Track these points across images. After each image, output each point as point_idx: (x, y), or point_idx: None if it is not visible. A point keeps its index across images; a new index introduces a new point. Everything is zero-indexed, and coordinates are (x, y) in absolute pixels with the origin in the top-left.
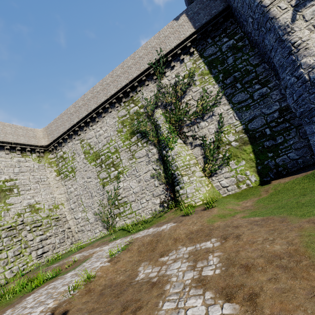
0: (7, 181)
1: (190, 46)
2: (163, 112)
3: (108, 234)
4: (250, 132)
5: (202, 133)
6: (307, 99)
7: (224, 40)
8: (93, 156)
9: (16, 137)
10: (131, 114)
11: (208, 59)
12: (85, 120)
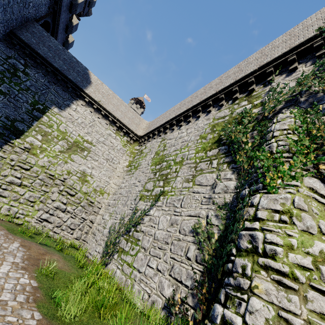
0: (87, 142)
1: None
2: (300, 110)
3: (86, 263)
4: None
5: None
6: None
7: None
8: (159, 159)
9: (123, 116)
10: (234, 115)
11: None
12: (179, 118)
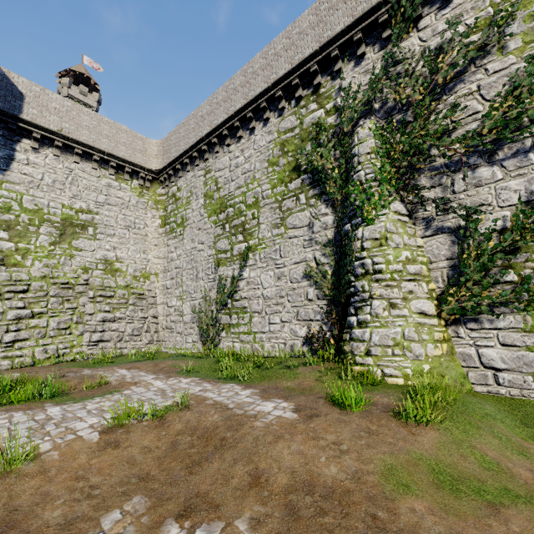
0: (83, 212)
1: None
2: (378, 127)
3: (197, 354)
4: None
5: (471, 199)
6: None
7: None
8: (217, 204)
9: (115, 145)
10: (305, 127)
11: None
12: (220, 132)
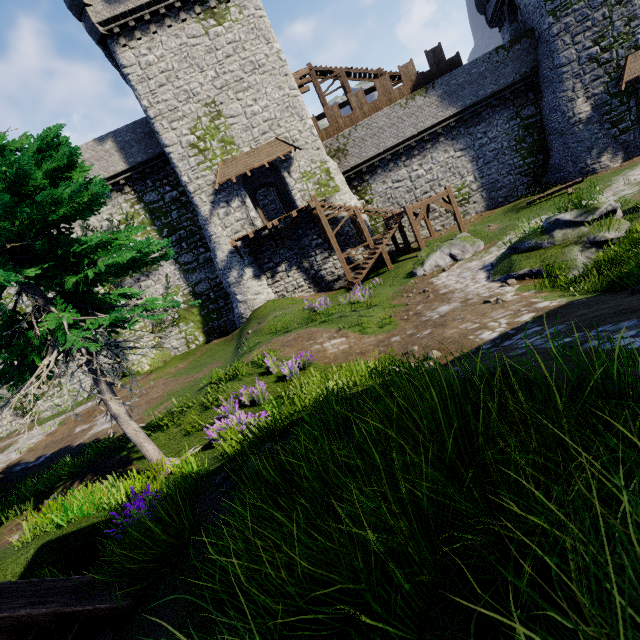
0: None
1: (124, 184)
2: None
3: None
4: (197, 295)
5: (148, 293)
6: (223, 282)
7: (167, 188)
8: None
9: None
10: None
11: (150, 206)
12: None
